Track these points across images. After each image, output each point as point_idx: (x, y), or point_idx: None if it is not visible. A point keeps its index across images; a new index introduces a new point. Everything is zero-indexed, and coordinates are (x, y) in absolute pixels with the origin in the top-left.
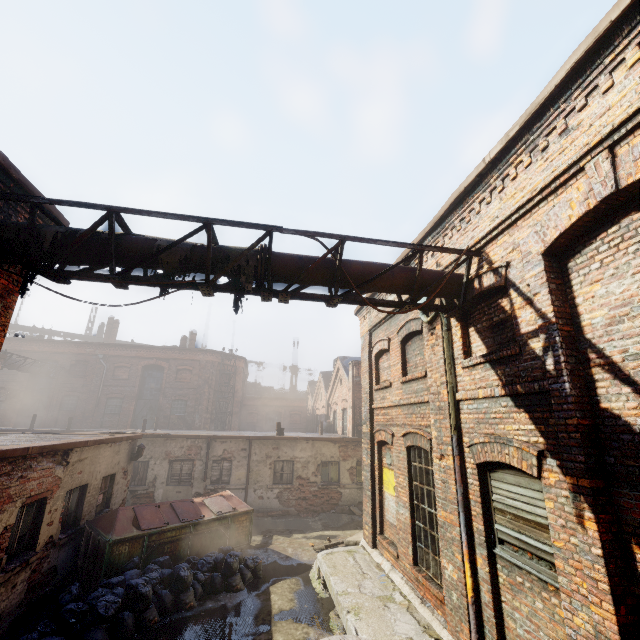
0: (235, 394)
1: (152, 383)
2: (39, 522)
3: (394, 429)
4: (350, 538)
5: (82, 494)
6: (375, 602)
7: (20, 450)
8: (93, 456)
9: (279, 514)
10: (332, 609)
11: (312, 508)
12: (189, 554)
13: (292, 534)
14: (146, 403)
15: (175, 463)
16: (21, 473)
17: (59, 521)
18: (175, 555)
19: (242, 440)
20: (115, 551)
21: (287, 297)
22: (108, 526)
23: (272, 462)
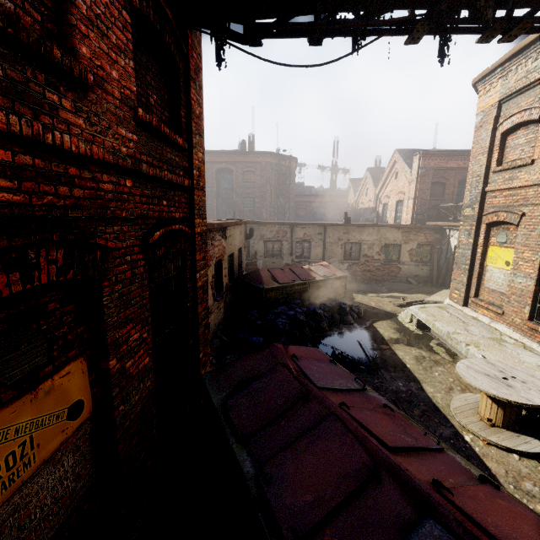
0: (290, 192)
1: (225, 184)
2: (221, 274)
3: (526, 209)
4: (428, 299)
5: (231, 259)
6: (488, 341)
7: (211, 225)
8: (233, 234)
9: (349, 280)
10: (430, 341)
11: (375, 278)
12: (309, 300)
13: (366, 294)
14: (223, 201)
15: (268, 243)
16: (210, 242)
17: (227, 275)
18: (301, 300)
19: (318, 226)
20: (267, 295)
21: (525, 28)
22: (256, 280)
23: (343, 244)
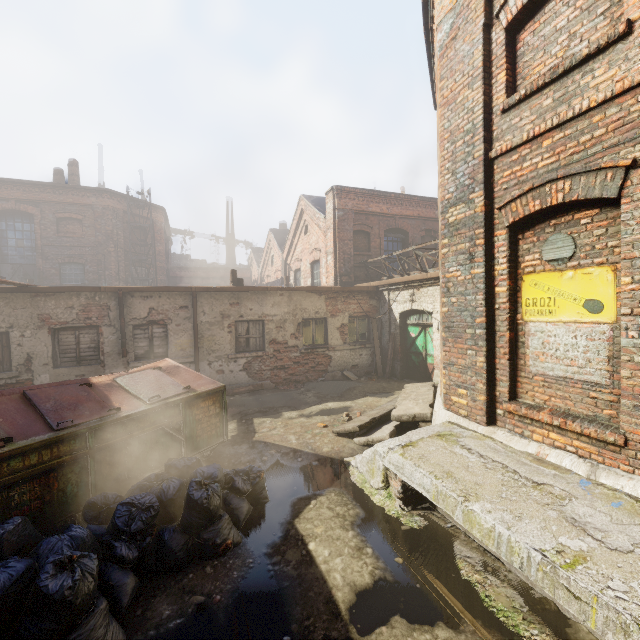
0: (157, 258)
1: (18, 239)
2: None
3: None
4: (397, 411)
5: None
6: None
7: None
8: None
9: (250, 390)
10: (457, 556)
11: (294, 378)
12: (93, 491)
13: (281, 414)
14: (16, 269)
15: (63, 333)
16: None
17: None
18: (51, 503)
19: (179, 293)
20: None
21: None
22: None
23: (232, 323)
